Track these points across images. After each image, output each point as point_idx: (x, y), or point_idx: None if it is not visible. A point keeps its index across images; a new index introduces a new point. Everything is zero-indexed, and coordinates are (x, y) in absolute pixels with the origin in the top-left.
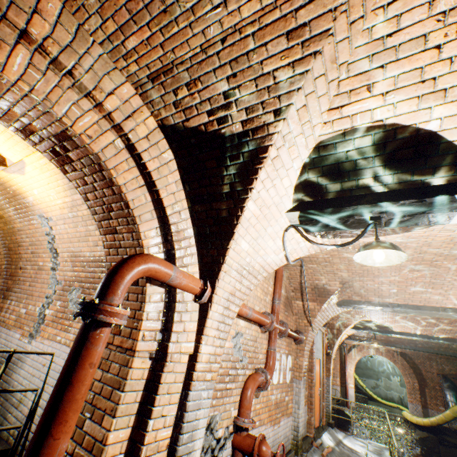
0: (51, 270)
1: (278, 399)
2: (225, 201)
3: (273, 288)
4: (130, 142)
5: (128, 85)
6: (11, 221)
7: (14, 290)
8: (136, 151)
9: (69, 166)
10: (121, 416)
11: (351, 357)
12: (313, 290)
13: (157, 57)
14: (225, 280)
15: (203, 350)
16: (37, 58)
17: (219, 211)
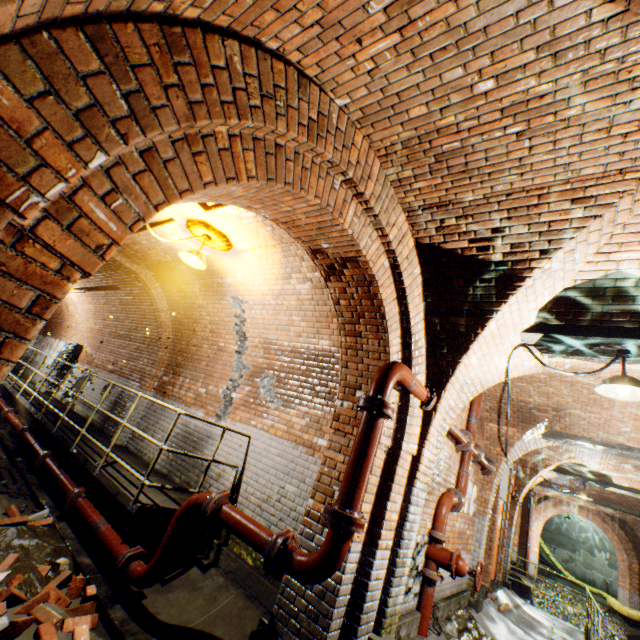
0: (235, 353)
1: (461, 529)
2: (464, 317)
3: (468, 404)
4: (396, 263)
5: (402, 214)
6: (193, 296)
7: (186, 368)
8: (397, 270)
9: (335, 277)
10: (368, 493)
11: (539, 511)
12: (514, 414)
13: (437, 196)
14: (449, 392)
15: (425, 454)
16: (357, 207)
17: (455, 326)
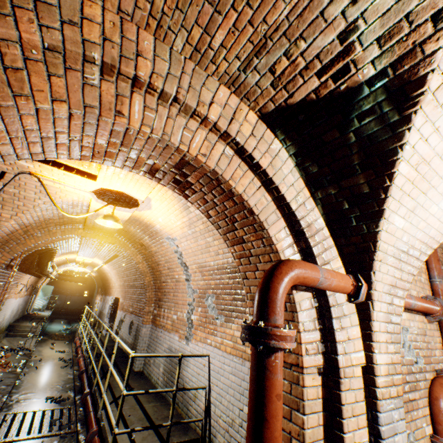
0: (186, 281)
1: None
2: (359, 174)
3: (424, 264)
4: (238, 146)
5: (222, 87)
6: (148, 246)
7: (164, 300)
8: (245, 153)
9: (189, 190)
10: (310, 442)
11: None
12: None
13: (246, 40)
14: (381, 271)
15: (379, 361)
16: (148, 99)
17: (353, 189)
